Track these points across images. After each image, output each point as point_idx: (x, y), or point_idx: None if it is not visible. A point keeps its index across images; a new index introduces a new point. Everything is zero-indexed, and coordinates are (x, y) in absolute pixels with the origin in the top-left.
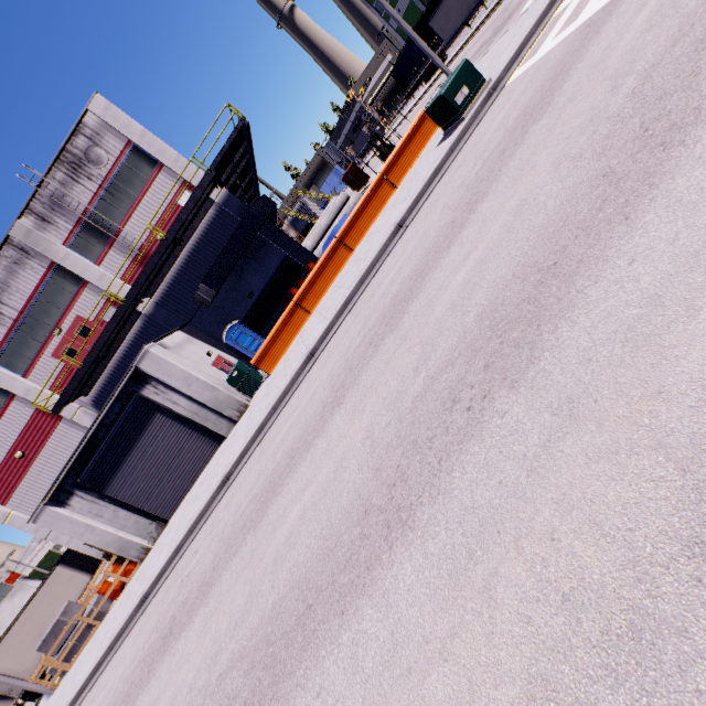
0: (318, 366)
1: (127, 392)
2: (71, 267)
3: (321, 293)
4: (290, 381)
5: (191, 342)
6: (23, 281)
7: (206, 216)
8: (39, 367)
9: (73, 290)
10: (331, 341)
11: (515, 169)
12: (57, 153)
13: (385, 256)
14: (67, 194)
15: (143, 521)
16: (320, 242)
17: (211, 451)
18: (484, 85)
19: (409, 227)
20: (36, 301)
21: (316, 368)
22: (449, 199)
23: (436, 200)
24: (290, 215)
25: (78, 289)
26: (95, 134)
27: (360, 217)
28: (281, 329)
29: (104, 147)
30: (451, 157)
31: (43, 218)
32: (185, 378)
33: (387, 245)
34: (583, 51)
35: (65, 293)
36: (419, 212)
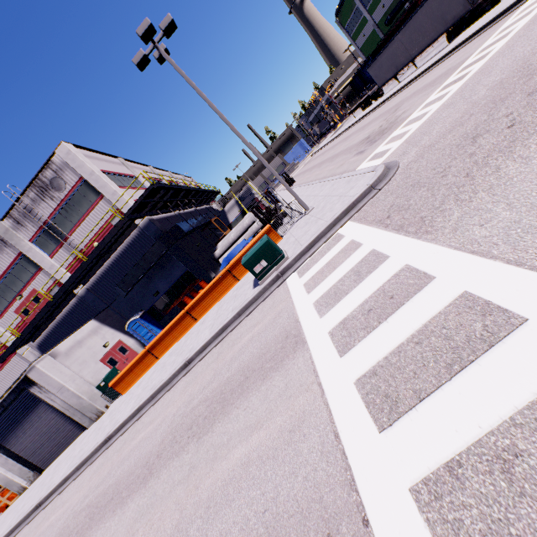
0: (96, 465)
1: (20, 387)
2: (32, 257)
3: (169, 346)
4: (91, 452)
5: (96, 333)
6: (1, 261)
7: (131, 234)
8: (5, 317)
9: (33, 271)
10: (116, 442)
11: (151, 496)
12: (31, 181)
13: (168, 388)
14: (36, 208)
15: (25, 469)
16: (227, 251)
17: (78, 432)
18: (281, 261)
19: (186, 376)
20: (9, 274)
21: (96, 465)
22: (183, 404)
23: (196, 376)
24: (236, 197)
25: (36, 271)
26: (59, 169)
27: (206, 297)
28: (135, 365)
29: (64, 178)
30: (235, 322)
31: (18, 222)
32: (60, 387)
33: (176, 374)
34: (253, 384)
35: (28, 272)
36: (197, 365)
